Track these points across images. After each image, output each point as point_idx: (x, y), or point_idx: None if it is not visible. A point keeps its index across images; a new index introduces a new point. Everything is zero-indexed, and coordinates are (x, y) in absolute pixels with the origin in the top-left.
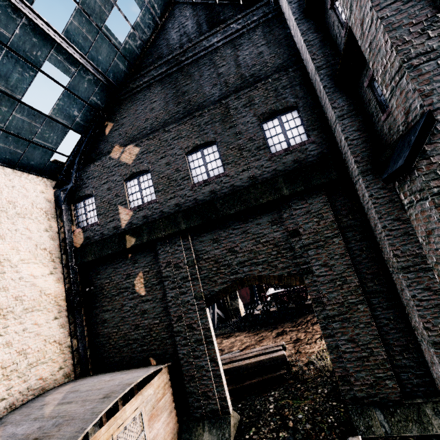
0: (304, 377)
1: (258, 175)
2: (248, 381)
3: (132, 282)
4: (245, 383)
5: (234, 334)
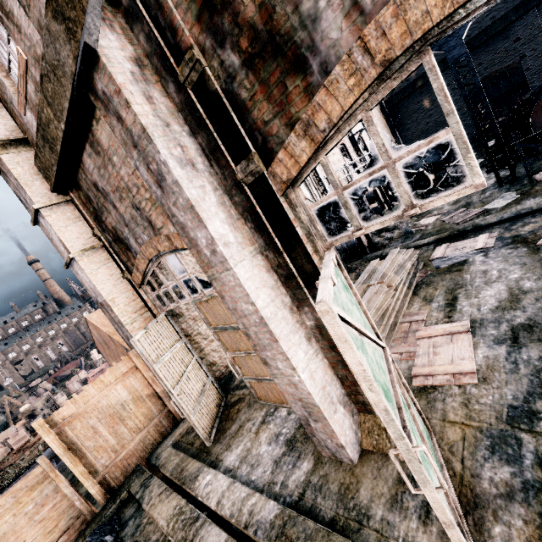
0: None
1: (496, 15)
2: None
3: (421, 104)
4: None
5: None
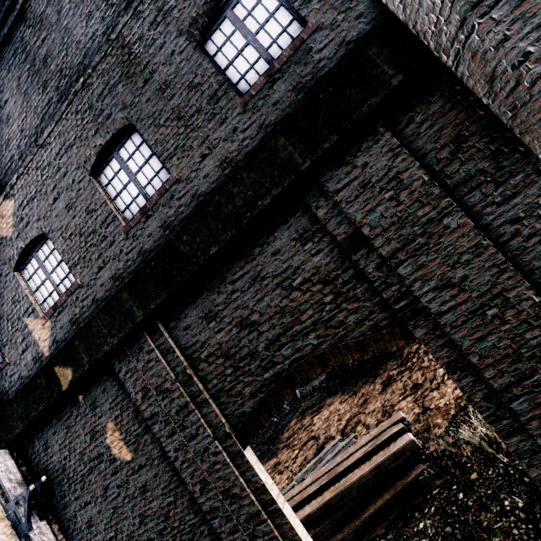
0: (459, 464)
1: (234, 154)
2: (371, 505)
3: (103, 443)
4: (367, 513)
5: (325, 403)
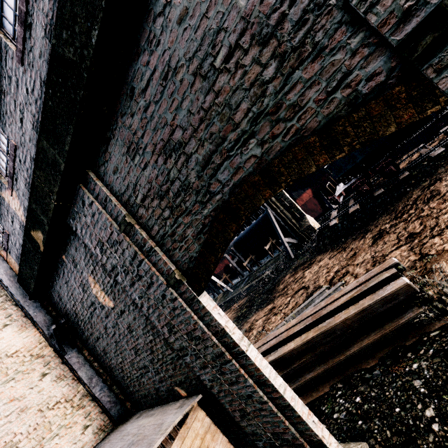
0: None
1: None
2: (356, 343)
3: (91, 294)
4: (352, 350)
5: (315, 260)
